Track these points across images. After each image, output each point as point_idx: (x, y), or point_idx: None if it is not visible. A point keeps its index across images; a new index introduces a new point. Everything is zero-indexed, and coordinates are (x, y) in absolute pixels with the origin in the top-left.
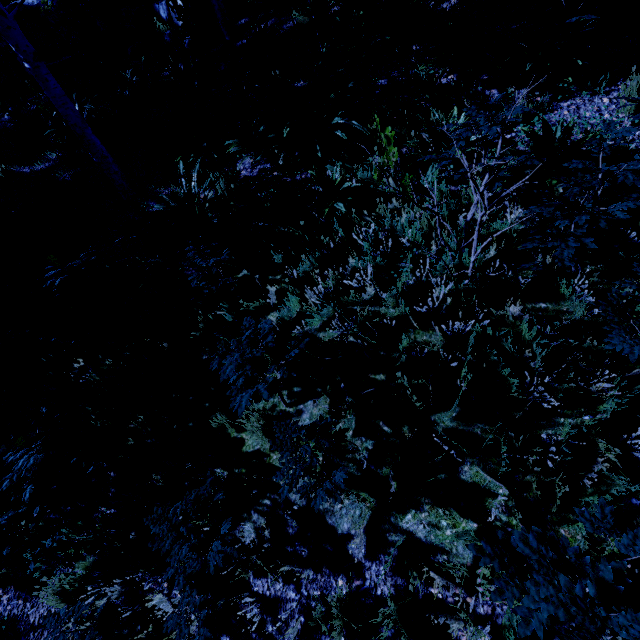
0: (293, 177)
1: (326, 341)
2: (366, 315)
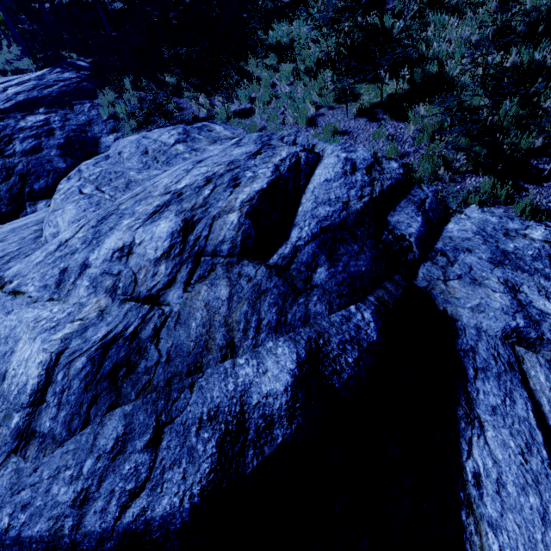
0: (294, 5)
1: (278, 41)
2: (292, 36)
